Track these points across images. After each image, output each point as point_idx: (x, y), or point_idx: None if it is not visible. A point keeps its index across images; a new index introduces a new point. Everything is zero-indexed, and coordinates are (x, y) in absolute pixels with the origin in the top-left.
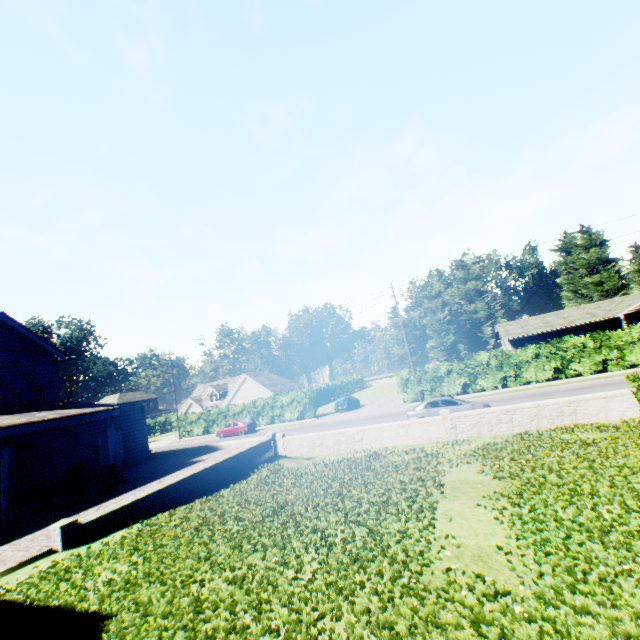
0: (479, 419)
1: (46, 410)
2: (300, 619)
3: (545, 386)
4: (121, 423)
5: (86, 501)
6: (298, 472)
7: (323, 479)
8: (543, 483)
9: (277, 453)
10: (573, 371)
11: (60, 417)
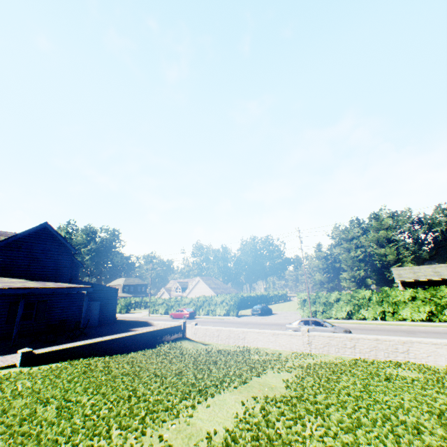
0: (329, 341)
1: (59, 281)
2: (58, 439)
3: (416, 325)
4: (101, 297)
5: (58, 341)
6: (186, 352)
7: (190, 360)
8: (307, 399)
9: (184, 336)
10: (446, 317)
11: (56, 287)
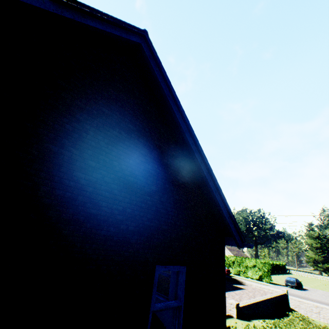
0: None
1: None
2: None
3: None
4: None
5: None
6: None
7: None
8: None
9: (288, 305)
10: None
11: None
